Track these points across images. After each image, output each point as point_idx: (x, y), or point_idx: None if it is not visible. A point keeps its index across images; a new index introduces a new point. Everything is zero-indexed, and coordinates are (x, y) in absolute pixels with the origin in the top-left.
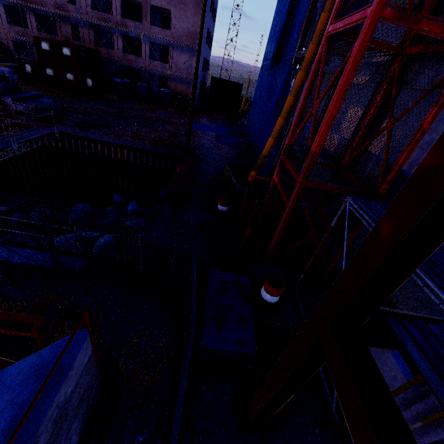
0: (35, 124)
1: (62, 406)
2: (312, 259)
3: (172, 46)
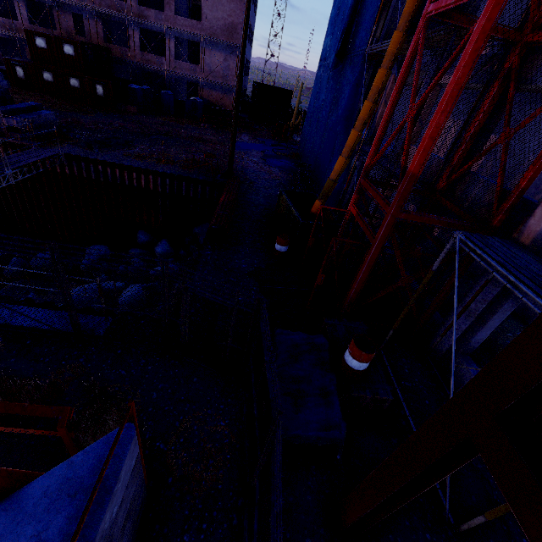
0: (34, 144)
1: (106, 534)
2: (405, 312)
3: (203, 43)
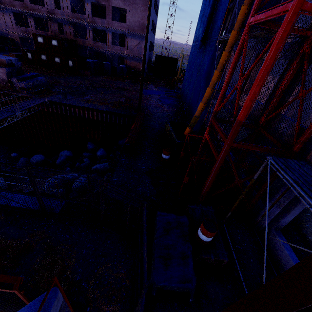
0: (33, 96)
1: None
2: (237, 202)
3: (127, 35)
